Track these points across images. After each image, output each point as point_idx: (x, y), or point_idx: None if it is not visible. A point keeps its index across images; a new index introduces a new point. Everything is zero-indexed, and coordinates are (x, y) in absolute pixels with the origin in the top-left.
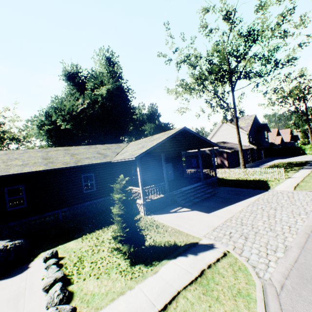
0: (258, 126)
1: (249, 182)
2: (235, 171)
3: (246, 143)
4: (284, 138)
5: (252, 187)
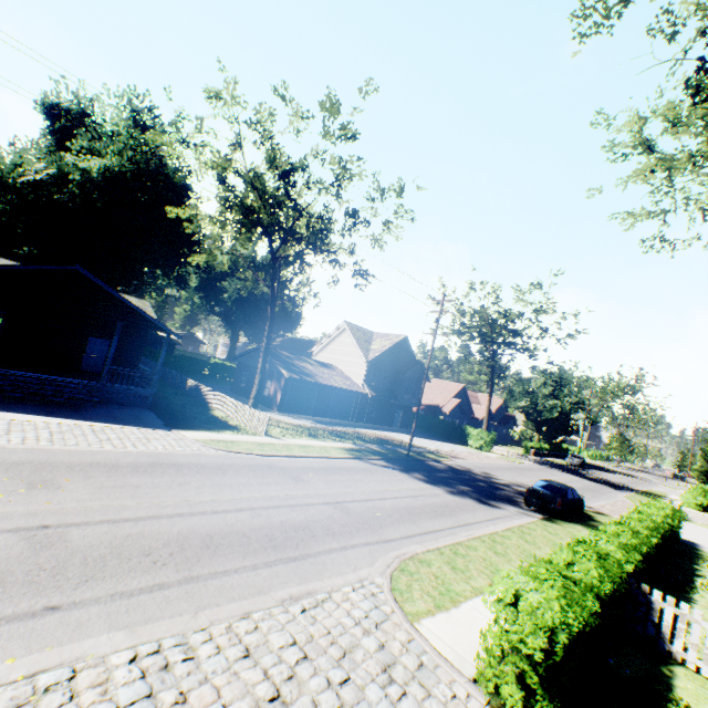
0: (408, 361)
1: (211, 422)
2: (230, 403)
3: (362, 381)
4: (479, 410)
5: (176, 424)
